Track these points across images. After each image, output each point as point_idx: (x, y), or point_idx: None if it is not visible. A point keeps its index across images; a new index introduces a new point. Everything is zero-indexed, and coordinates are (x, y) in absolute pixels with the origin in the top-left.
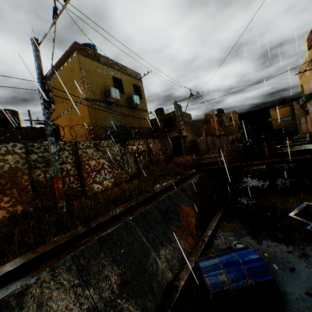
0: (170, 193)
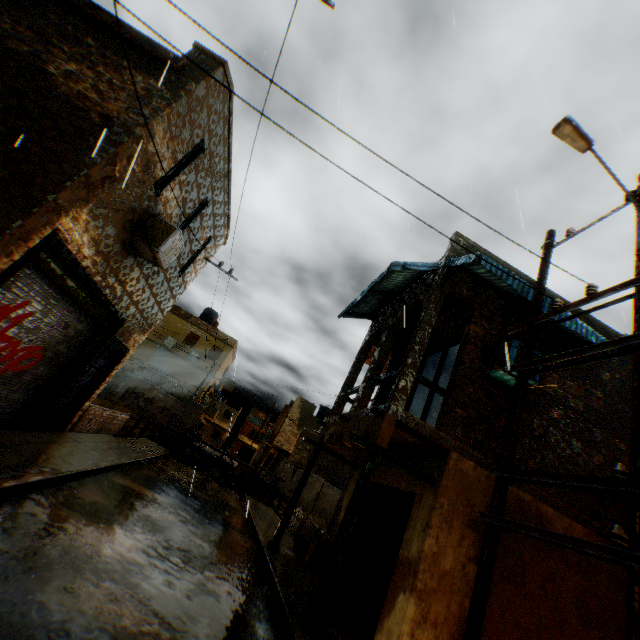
0: None
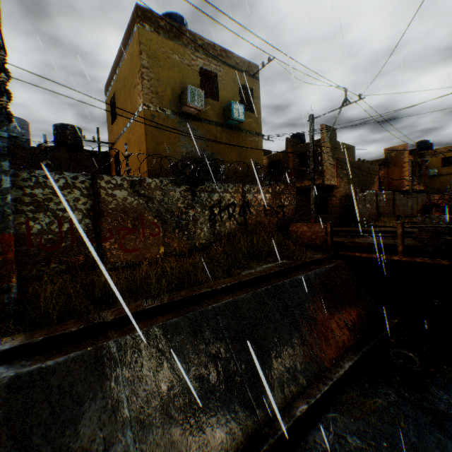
0: (242, 296)
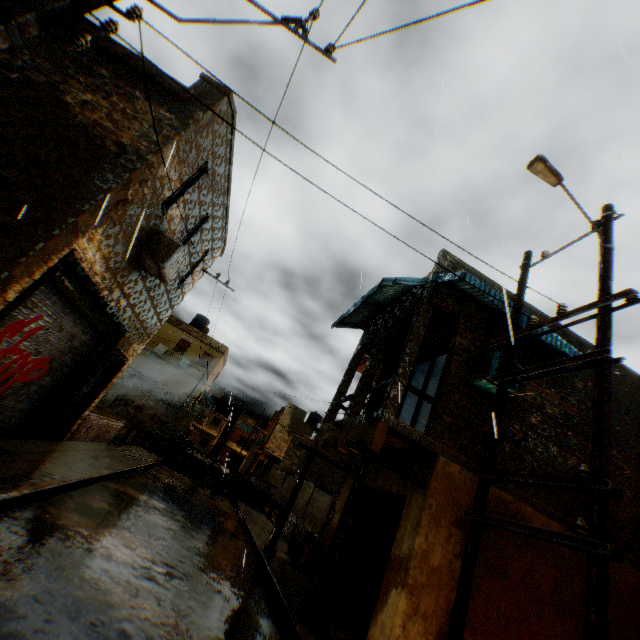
0: None
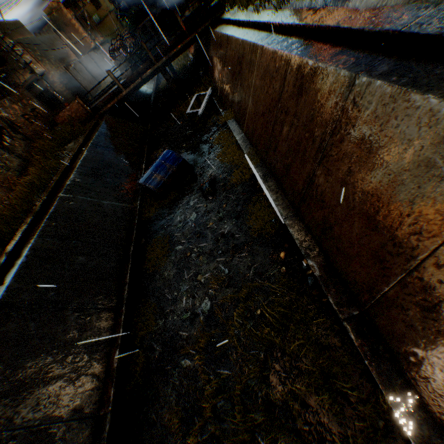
0: (84, 155)
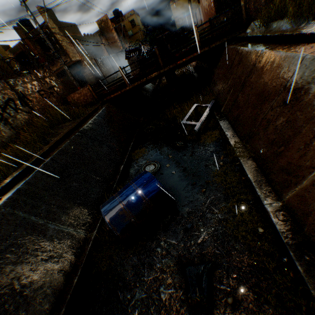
0: (64, 145)
